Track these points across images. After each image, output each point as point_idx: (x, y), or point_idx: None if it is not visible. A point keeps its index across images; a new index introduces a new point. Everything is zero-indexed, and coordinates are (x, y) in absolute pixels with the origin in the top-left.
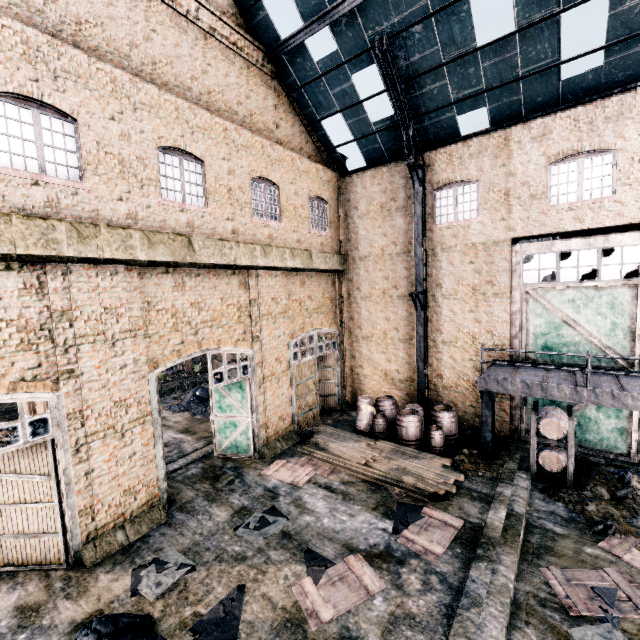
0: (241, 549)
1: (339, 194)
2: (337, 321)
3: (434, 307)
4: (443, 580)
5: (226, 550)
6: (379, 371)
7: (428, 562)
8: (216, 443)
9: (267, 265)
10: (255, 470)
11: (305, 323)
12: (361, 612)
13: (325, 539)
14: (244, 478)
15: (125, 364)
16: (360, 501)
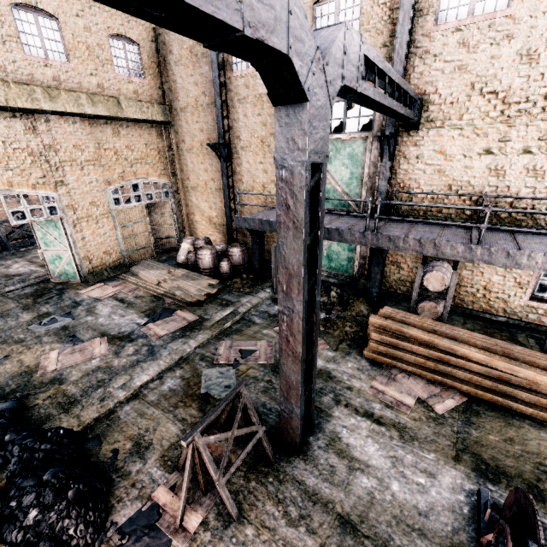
0: (24, 336)
1: (156, 35)
2: (169, 172)
3: (236, 159)
4: (150, 349)
5: (13, 337)
6: (205, 217)
7: (150, 340)
8: (50, 272)
9: (55, 110)
10: (76, 290)
11: (126, 172)
12: (79, 366)
13: (91, 330)
14: (63, 295)
15: None
16: (137, 308)
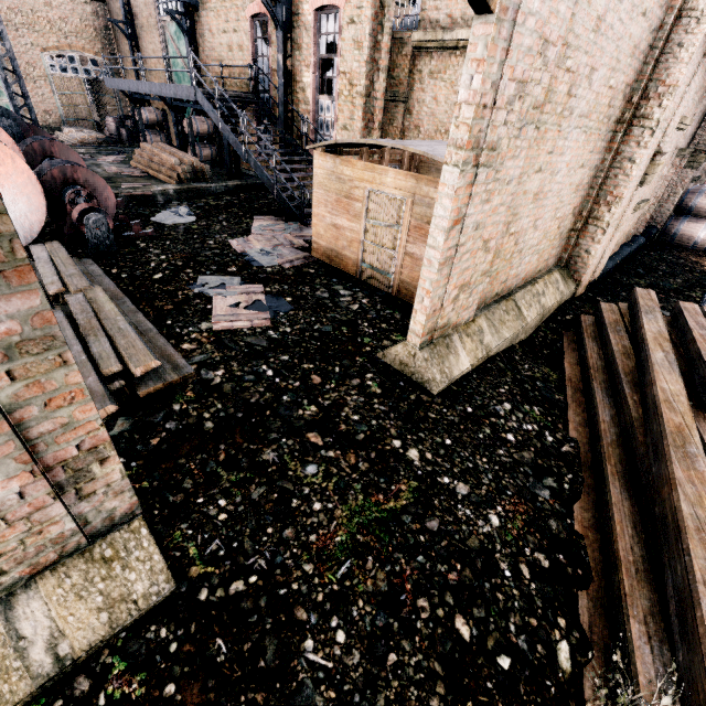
0: None
1: None
2: (108, 53)
3: (140, 39)
4: None
5: None
6: None
7: None
8: None
9: None
10: None
11: (61, 43)
12: None
13: None
14: None
15: None
16: None
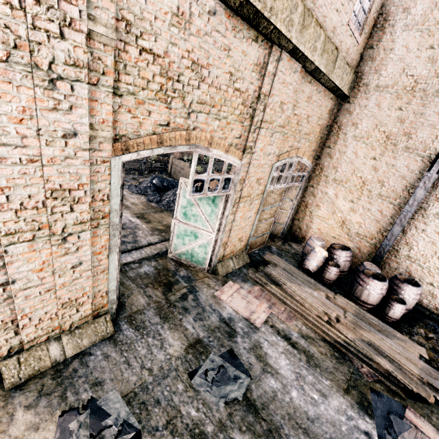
0: (198, 416)
1: None
2: (314, 154)
3: None
4: None
5: (180, 412)
6: (337, 217)
7: None
8: (172, 245)
9: (298, 46)
10: (208, 288)
11: (292, 147)
12: None
13: (299, 430)
14: (197, 295)
15: (73, 131)
16: (327, 372)
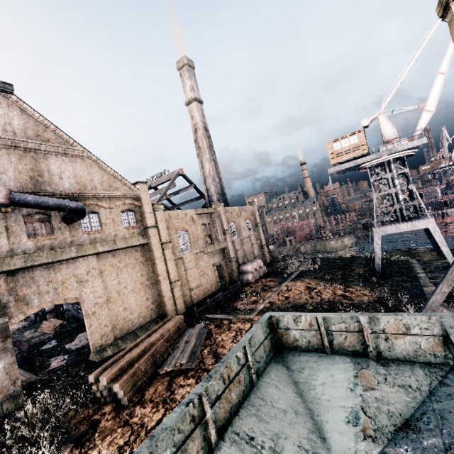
0: None
1: None
2: None
3: None
4: None
5: None
6: None
7: None
8: None
9: None
10: None
11: None
12: None
13: None
14: None
15: None
16: None
